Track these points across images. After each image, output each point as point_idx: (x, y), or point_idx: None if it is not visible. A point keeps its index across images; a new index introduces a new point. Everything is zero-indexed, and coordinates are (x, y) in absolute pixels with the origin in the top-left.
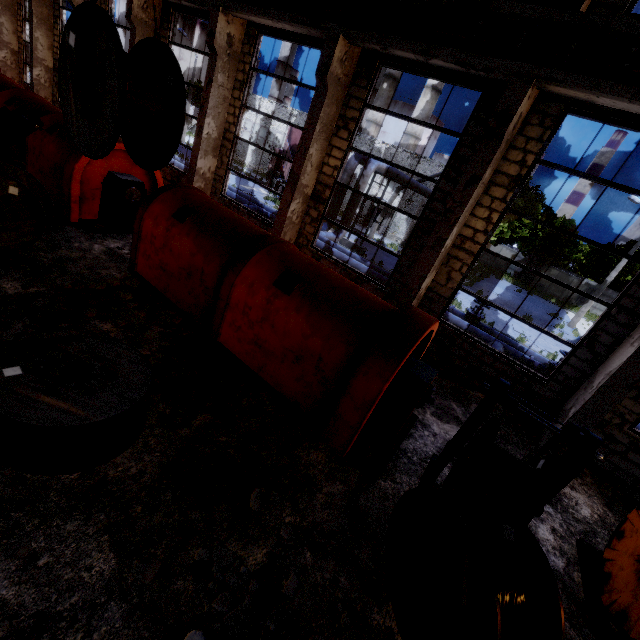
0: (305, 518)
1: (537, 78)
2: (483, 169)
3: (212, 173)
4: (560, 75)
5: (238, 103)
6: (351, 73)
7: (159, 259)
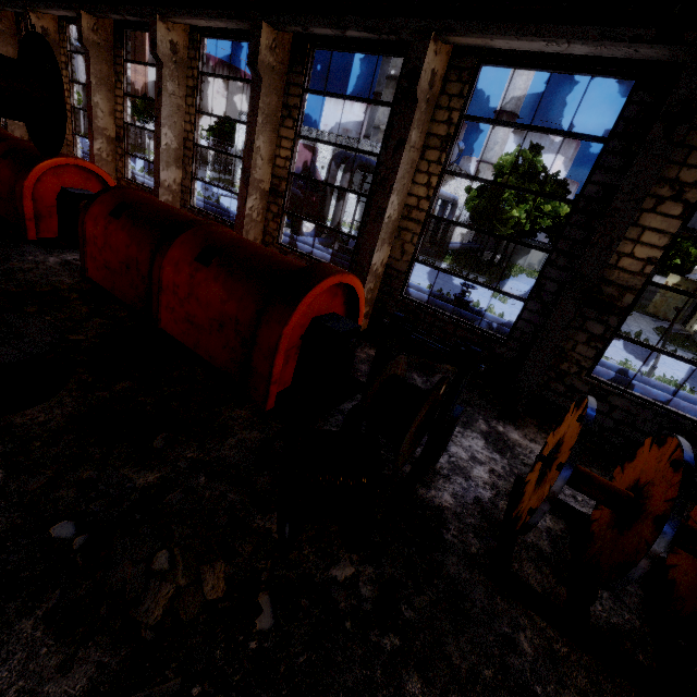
0: (209, 454)
1: (435, 31)
2: (406, 131)
3: (178, 185)
4: (453, 24)
5: (192, 110)
6: (286, 60)
7: (103, 259)
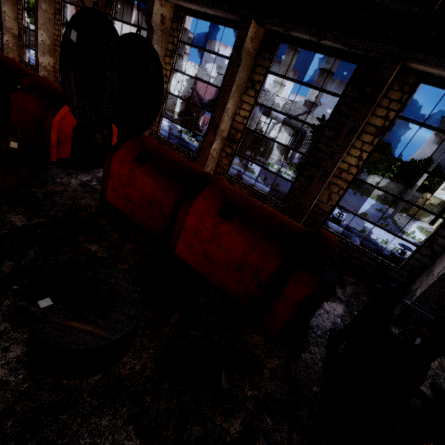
0: (260, 390)
1: (404, 58)
2: (360, 123)
3: None
4: (421, 56)
5: (169, 67)
6: (257, 47)
7: (125, 192)
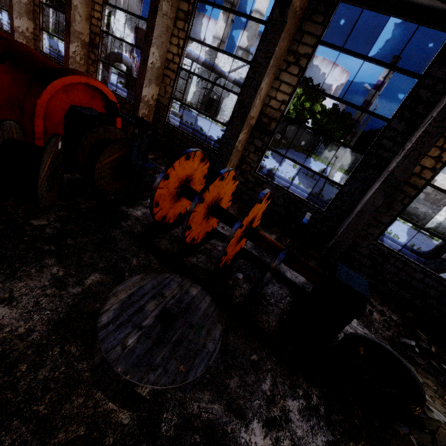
0: None
1: None
2: (158, 1)
3: (31, 33)
4: None
5: None
6: None
7: None
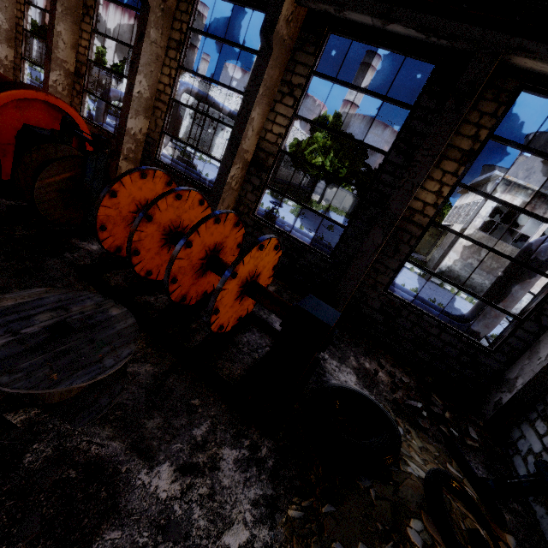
0: None
1: None
2: (145, 27)
3: (11, 62)
4: None
5: (22, 0)
6: None
7: None
